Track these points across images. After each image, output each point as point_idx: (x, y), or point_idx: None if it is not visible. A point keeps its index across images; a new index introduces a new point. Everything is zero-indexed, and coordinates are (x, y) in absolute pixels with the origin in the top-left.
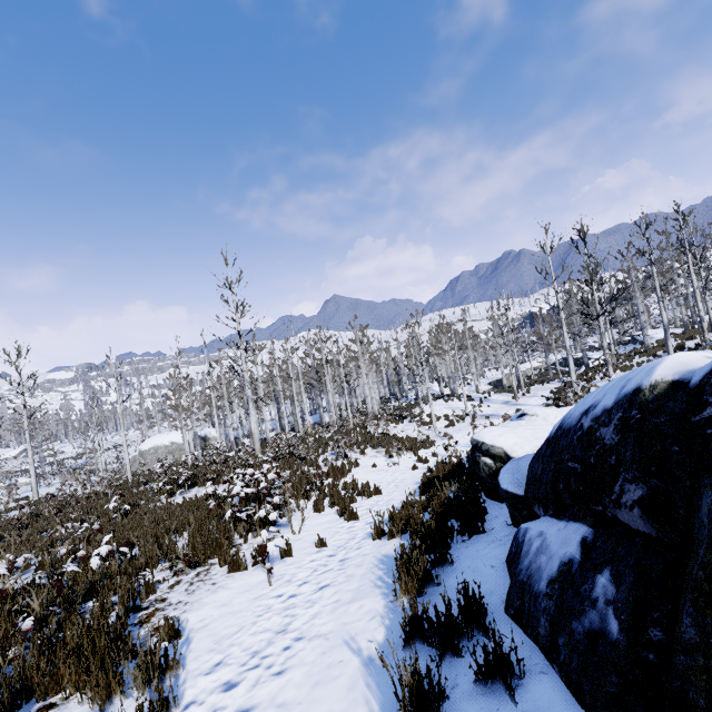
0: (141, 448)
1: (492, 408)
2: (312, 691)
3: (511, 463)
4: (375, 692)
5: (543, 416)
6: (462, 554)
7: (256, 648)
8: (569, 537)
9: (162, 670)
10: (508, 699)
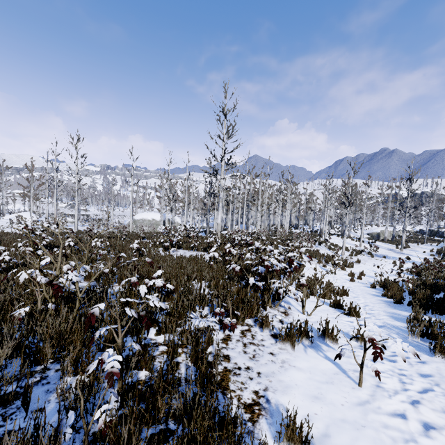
0: (135, 218)
1: (381, 251)
2: None
3: None
4: None
5: None
6: None
7: None
8: None
9: None
10: None
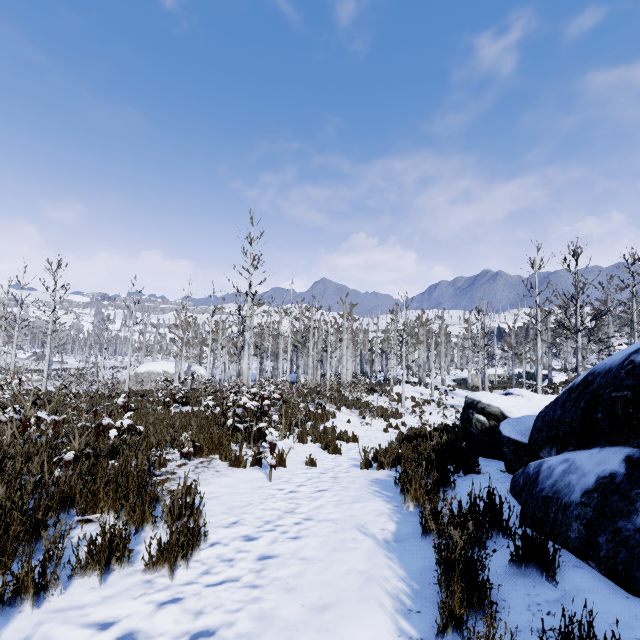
0: (137, 371)
1: (456, 400)
2: (331, 554)
3: (510, 419)
4: (397, 562)
5: (528, 397)
6: (460, 484)
7: (268, 518)
8: (607, 458)
9: (188, 514)
10: (544, 580)
